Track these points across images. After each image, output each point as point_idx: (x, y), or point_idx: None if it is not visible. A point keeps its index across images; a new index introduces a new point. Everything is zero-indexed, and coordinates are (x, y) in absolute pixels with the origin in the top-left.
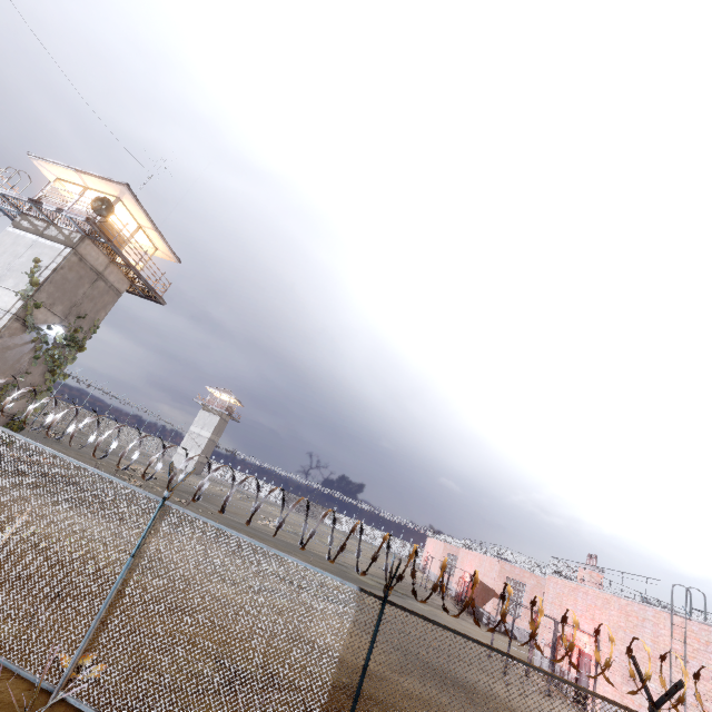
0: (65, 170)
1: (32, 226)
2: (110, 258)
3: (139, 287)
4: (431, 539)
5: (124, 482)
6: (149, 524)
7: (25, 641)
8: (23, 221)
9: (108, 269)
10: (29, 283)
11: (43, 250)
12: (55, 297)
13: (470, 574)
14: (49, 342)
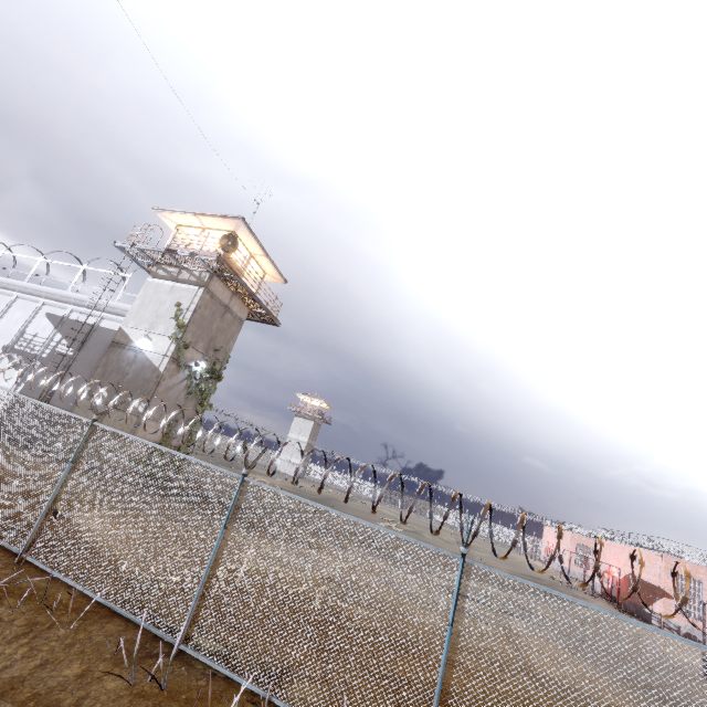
0: (185, 216)
1: (167, 273)
2: (233, 290)
3: (256, 313)
4: (549, 528)
5: (410, 538)
6: (457, 586)
7: (335, 706)
8: (159, 271)
9: (232, 301)
10: (177, 326)
11: (181, 294)
12: (197, 335)
13: (618, 569)
14: (196, 377)
